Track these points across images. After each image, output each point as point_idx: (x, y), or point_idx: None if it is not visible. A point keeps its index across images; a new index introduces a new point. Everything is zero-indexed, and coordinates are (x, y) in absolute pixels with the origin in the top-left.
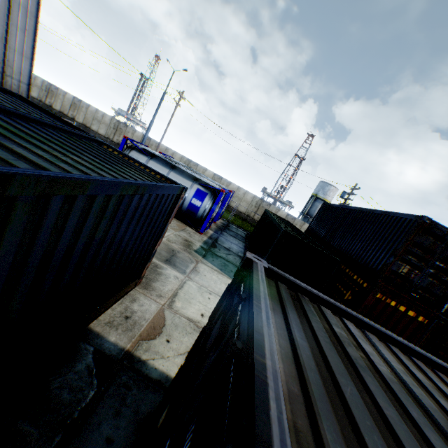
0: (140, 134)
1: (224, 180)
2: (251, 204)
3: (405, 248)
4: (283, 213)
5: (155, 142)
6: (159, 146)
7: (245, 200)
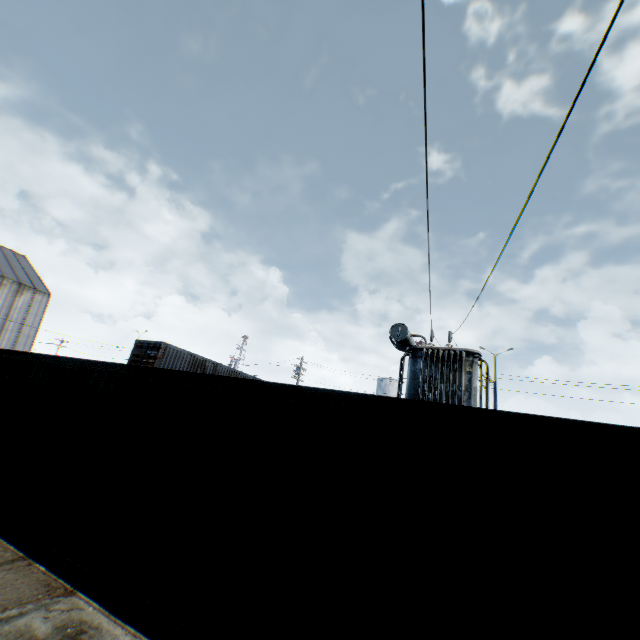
0: None
1: None
2: None
3: (131, 360)
4: None
5: None
6: None
7: None
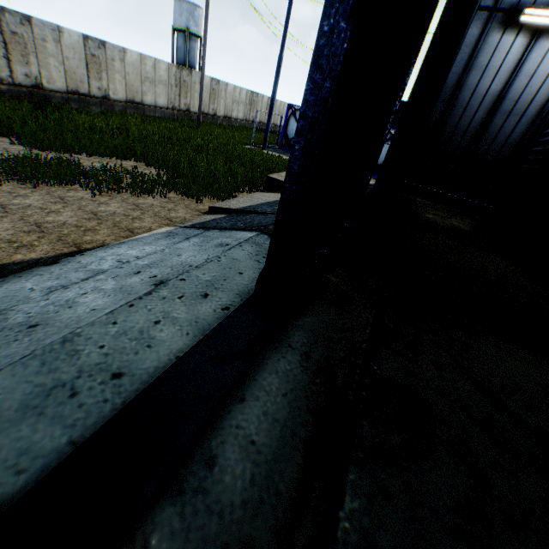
0: (75, 37)
1: (221, 84)
2: (246, 103)
3: None
4: (266, 99)
5: (117, 50)
6: (128, 58)
7: (241, 102)
